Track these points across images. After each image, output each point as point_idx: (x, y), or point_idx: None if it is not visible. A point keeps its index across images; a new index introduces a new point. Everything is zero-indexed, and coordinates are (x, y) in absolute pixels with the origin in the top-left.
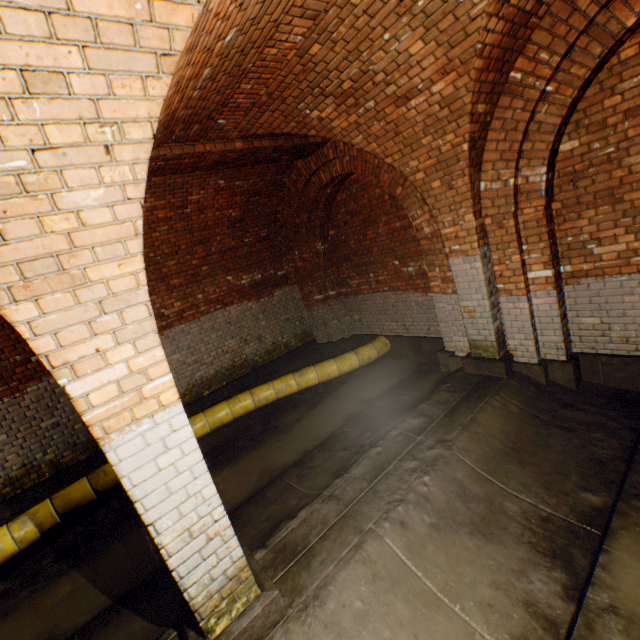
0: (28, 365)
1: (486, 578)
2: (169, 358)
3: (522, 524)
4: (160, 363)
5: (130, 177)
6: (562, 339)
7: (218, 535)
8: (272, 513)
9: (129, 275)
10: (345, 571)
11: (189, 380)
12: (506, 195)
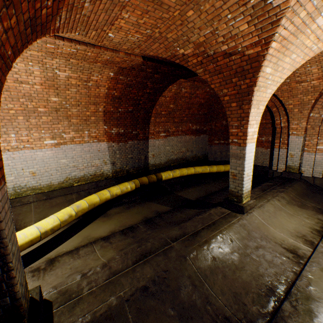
0: (131, 134)
1: (305, 214)
2: (165, 147)
3: (312, 208)
4: (256, 132)
5: (274, 89)
6: (322, 170)
7: (249, 179)
8: (223, 197)
9: (262, 109)
10: (267, 204)
11: (168, 158)
12: (319, 119)
